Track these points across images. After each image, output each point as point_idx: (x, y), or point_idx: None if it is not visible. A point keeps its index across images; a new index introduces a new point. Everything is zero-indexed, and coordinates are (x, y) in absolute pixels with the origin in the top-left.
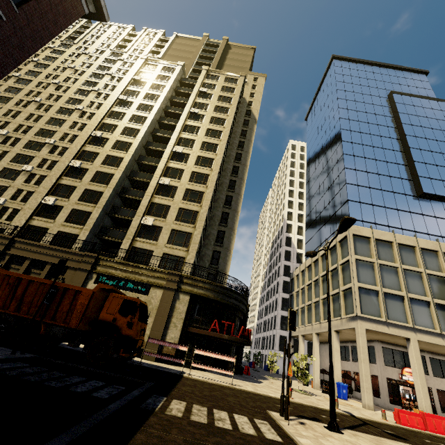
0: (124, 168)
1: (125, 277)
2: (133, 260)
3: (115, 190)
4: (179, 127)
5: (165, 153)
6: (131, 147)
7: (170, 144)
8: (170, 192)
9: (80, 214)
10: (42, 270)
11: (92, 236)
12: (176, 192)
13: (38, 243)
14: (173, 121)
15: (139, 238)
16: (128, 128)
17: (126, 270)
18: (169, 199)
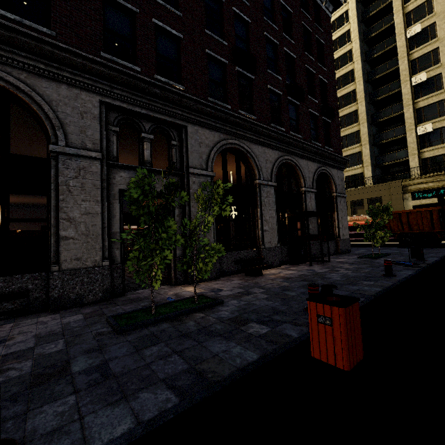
0: (363, 98)
1: (441, 186)
2: (440, 170)
3: (367, 122)
4: (396, 4)
5: (398, 49)
6: (355, 74)
7: (398, 35)
8: (433, 85)
9: (351, 158)
10: (361, 205)
11: (373, 168)
12: (441, 80)
13: (346, 191)
14: (380, 3)
15: (423, 149)
16: (338, 59)
17: (439, 181)
18: (437, 94)
